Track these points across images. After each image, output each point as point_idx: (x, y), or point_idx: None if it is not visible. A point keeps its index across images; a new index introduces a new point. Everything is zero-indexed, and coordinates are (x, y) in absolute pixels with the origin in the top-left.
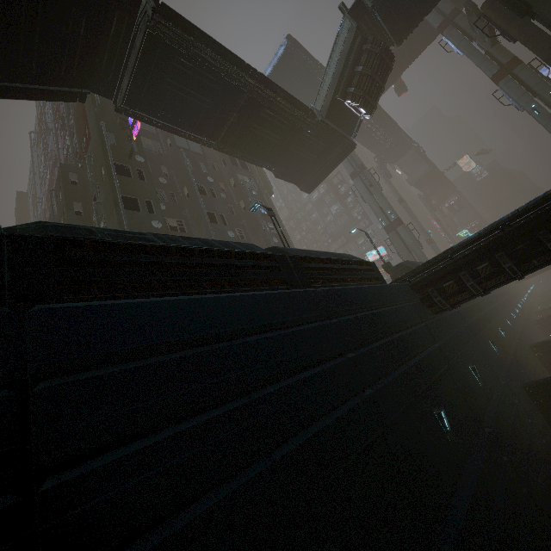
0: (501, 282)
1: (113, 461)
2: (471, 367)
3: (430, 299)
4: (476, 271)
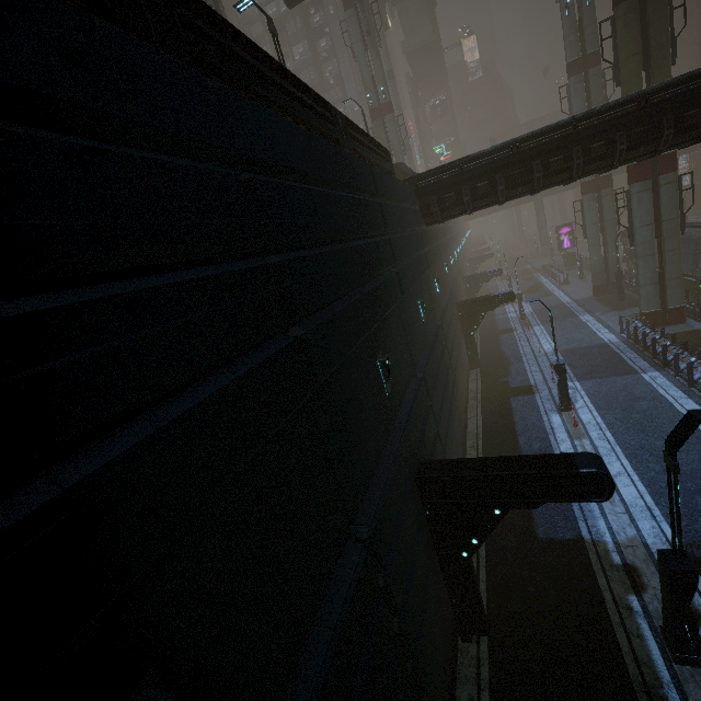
0: (489, 204)
1: (301, 258)
2: (436, 279)
3: (429, 208)
4: (476, 188)
